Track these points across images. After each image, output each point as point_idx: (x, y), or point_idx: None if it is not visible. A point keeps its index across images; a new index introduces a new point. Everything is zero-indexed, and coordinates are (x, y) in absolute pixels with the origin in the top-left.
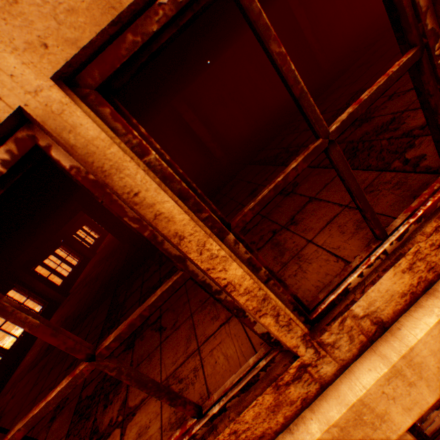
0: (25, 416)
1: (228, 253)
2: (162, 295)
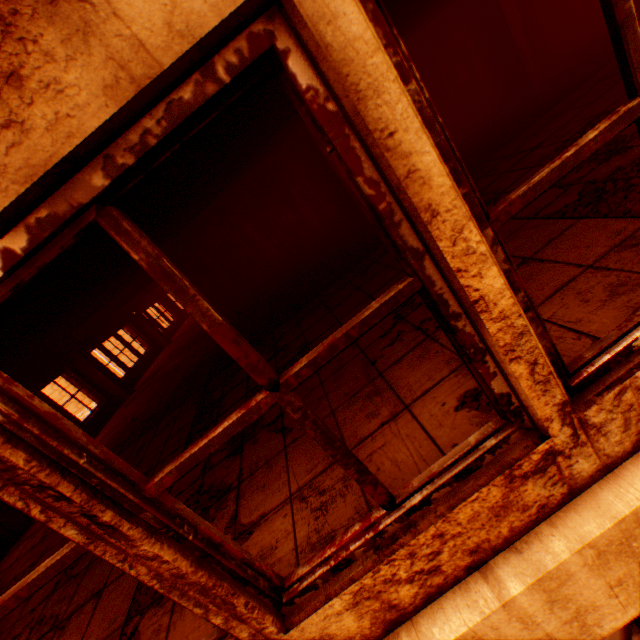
0: (177, 458)
1: (488, 251)
2: (379, 310)
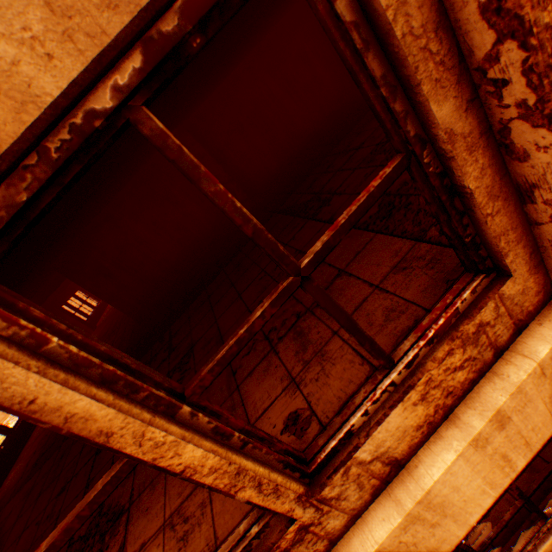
0: None
1: (180, 434)
2: (105, 488)
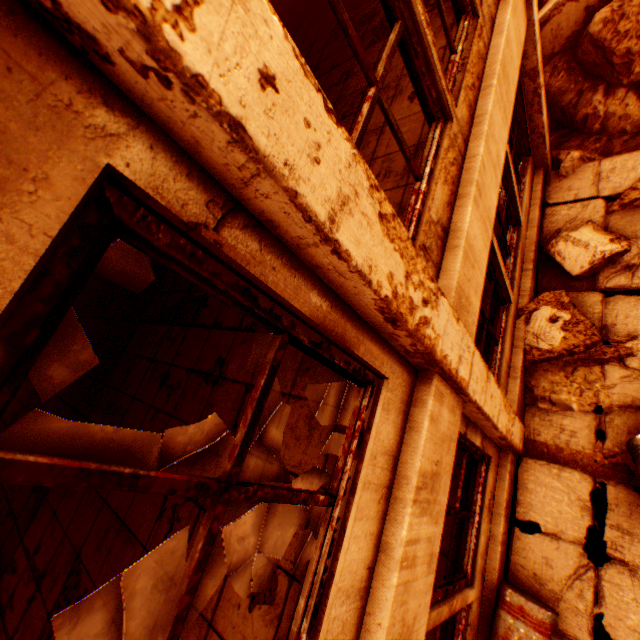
0: None
1: None
2: None
